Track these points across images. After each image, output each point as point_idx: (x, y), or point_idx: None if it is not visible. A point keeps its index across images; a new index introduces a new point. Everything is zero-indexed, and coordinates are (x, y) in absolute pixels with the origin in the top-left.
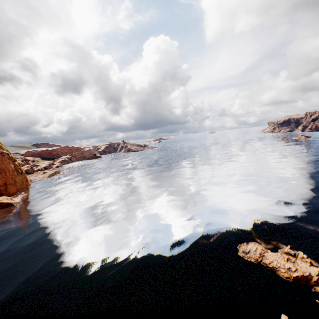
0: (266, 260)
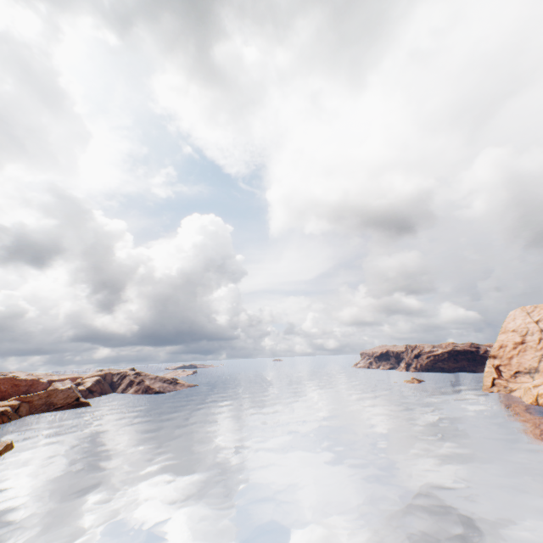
0: None
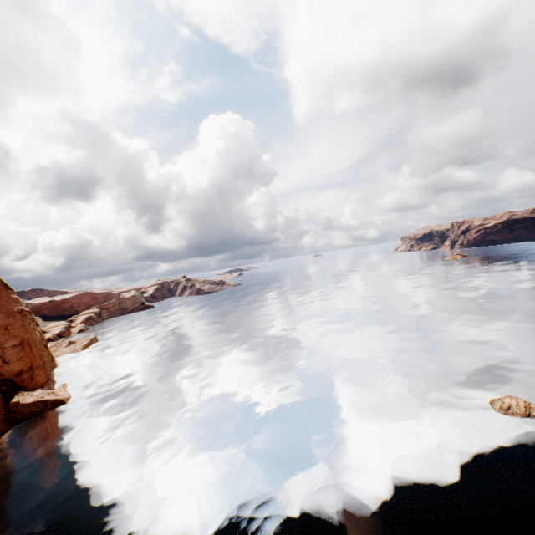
0: None
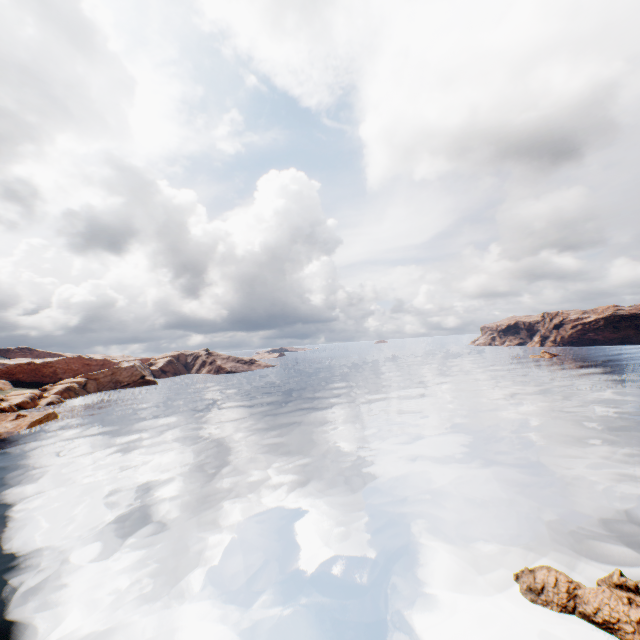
0: (587, 606)
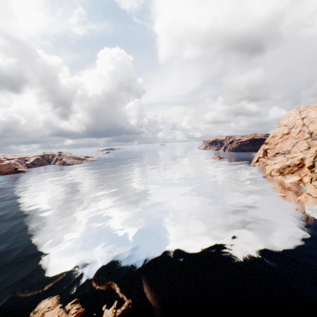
0: None
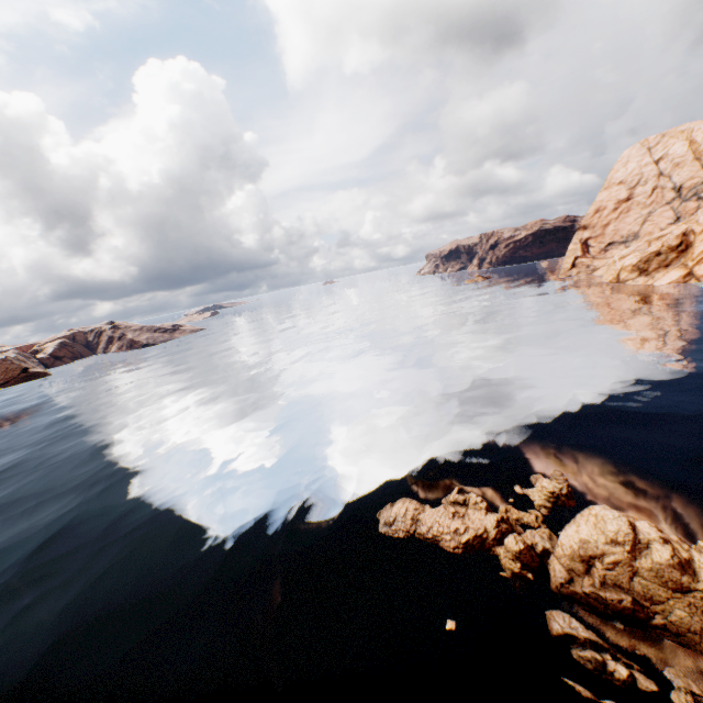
0: (423, 527)
